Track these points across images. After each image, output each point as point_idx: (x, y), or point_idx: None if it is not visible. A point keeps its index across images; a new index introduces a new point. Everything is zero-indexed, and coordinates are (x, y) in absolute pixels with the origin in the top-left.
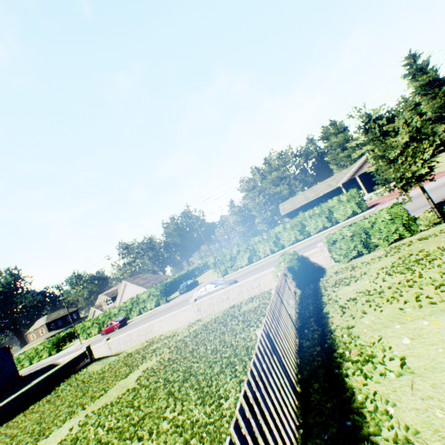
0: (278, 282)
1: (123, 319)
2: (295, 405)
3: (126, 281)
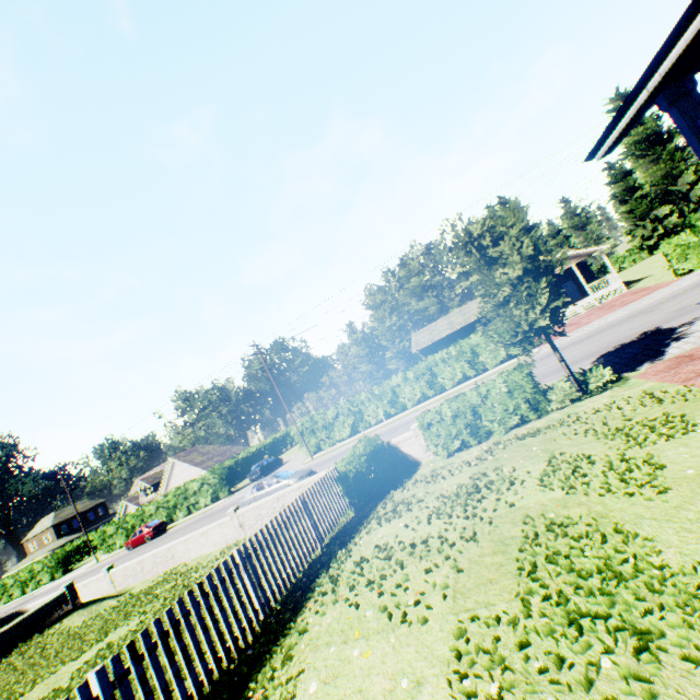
0: (267, 526)
1: (160, 523)
2: None
3: (175, 459)
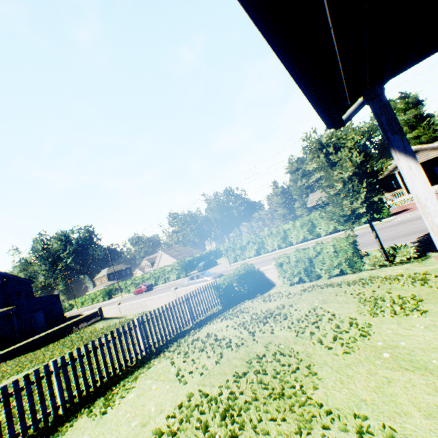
0: (158, 308)
1: (150, 285)
2: (54, 414)
3: (162, 252)
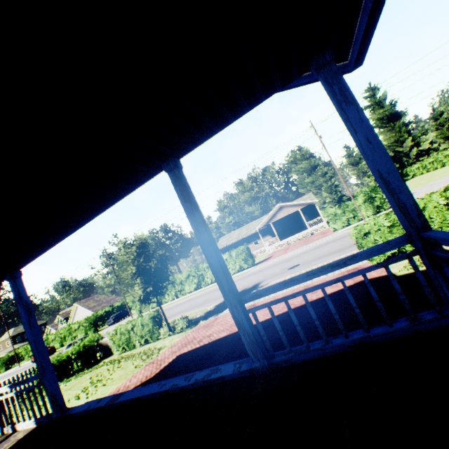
0: None
1: (51, 348)
2: None
3: (77, 304)
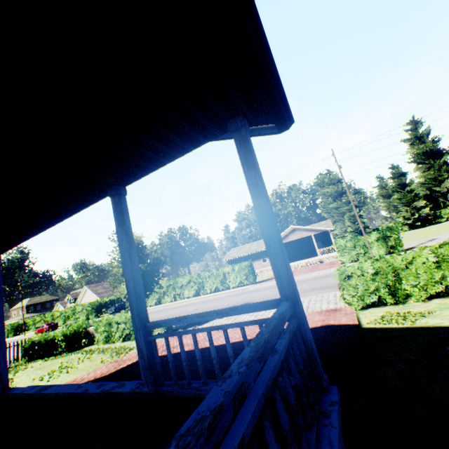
0: None
1: (54, 324)
2: None
3: (87, 287)
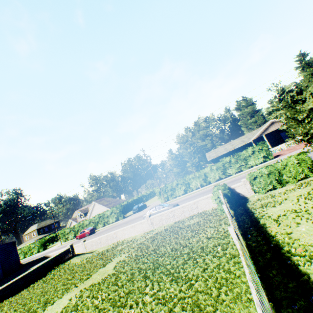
0: (224, 201)
1: (92, 228)
2: (261, 285)
3: (95, 202)
